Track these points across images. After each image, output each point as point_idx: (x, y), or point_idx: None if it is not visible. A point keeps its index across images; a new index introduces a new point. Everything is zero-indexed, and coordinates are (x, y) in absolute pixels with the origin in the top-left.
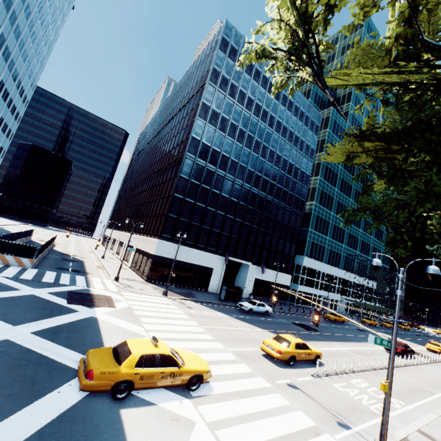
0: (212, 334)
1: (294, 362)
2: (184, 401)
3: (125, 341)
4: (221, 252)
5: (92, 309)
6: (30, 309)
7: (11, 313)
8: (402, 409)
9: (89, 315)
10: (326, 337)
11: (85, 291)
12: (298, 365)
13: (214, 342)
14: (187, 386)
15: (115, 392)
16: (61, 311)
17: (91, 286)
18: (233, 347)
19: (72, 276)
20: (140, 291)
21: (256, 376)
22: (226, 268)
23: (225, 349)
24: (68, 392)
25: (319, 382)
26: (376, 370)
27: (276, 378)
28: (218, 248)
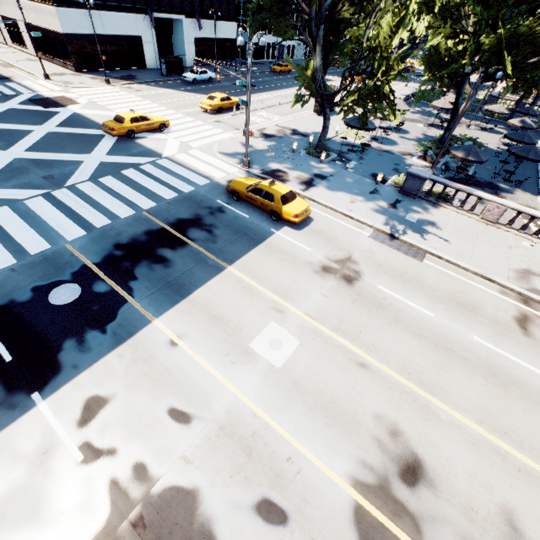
0: (165, 107)
1: (223, 111)
2: (161, 135)
3: (117, 115)
4: (141, 8)
5: (67, 109)
6: (30, 117)
7: (24, 121)
8: (277, 120)
9: (71, 112)
10: (259, 91)
11: (39, 97)
12: (225, 112)
13: (168, 111)
14: (159, 130)
15: (128, 136)
16: (50, 114)
17: (36, 91)
18: (182, 111)
19: (3, 85)
20: (82, 85)
21: (197, 122)
22: (156, 31)
23: (177, 113)
24: (108, 140)
25: (235, 118)
26: (281, 105)
27: (209, 120)
28: (135, 2)
